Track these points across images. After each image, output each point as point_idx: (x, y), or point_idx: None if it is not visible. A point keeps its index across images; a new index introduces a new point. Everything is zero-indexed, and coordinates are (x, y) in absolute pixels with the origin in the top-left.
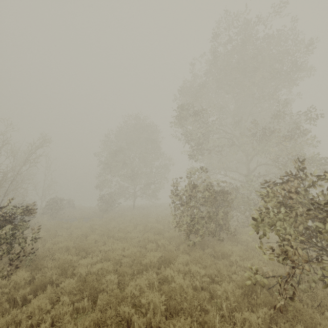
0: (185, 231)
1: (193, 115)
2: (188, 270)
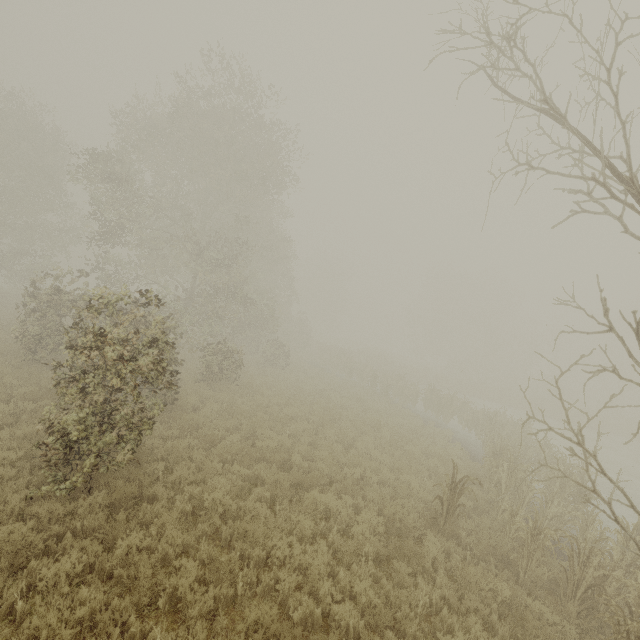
0: (26, 344)
1: (111, 182)
2: (2, 381)
